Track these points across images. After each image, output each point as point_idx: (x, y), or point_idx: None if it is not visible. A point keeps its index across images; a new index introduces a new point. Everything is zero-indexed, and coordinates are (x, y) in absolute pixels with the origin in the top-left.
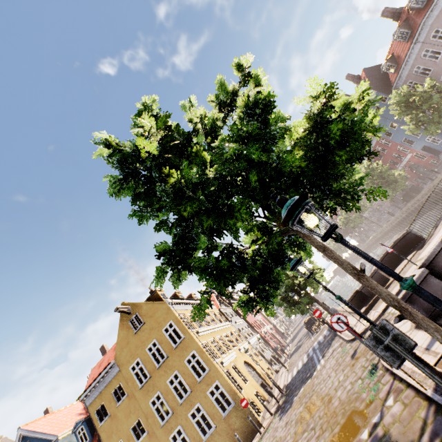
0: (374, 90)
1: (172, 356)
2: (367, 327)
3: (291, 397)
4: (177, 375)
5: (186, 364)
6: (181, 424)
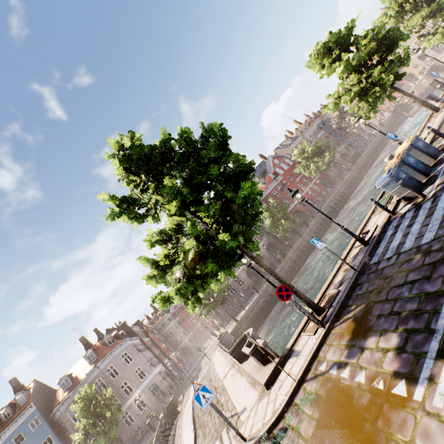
0: (36, 404)
1: None
2: None
3: None
4: None
5: None
6: None
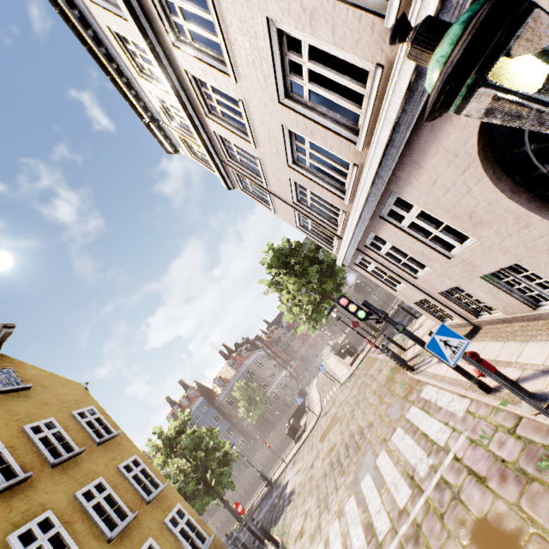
0: (202, 396)
1: (90, 454)
2: (320, 414)
3: (275, 515)
4: (105, 484)
5: (124, 471)
6: None
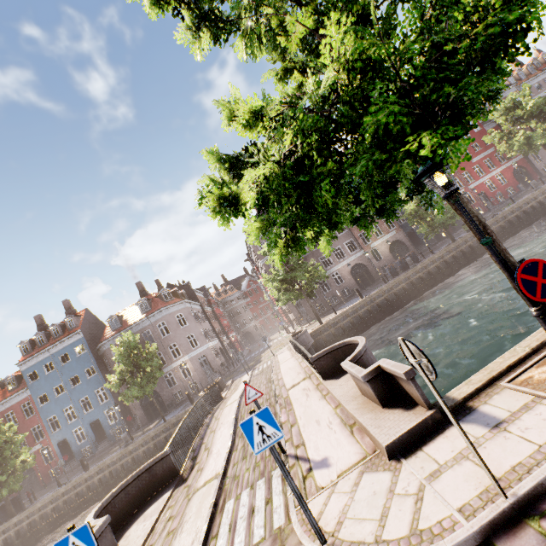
0: (84, 333)
1: None
2: None
3: None
4: None
5: None
6: None
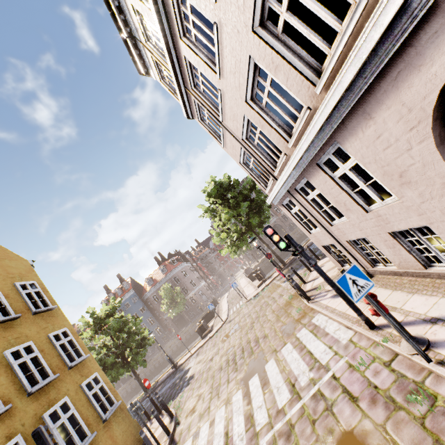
0: (134, 290)
1: (25, 320)
2: (225, 320)
3: (174, 392)
4: (34, 347)
5: (53, 339)
6: (22, 434)
